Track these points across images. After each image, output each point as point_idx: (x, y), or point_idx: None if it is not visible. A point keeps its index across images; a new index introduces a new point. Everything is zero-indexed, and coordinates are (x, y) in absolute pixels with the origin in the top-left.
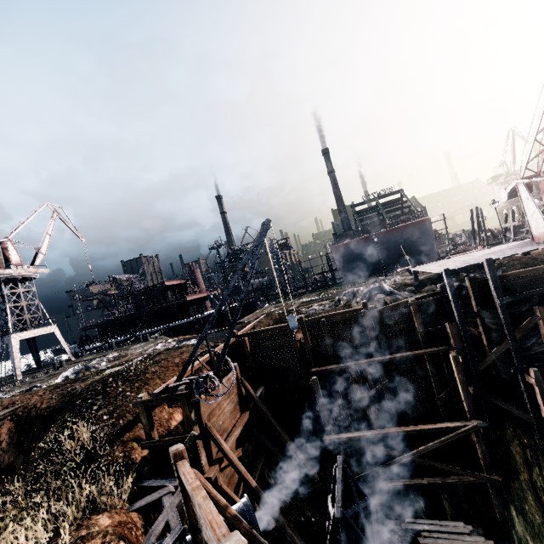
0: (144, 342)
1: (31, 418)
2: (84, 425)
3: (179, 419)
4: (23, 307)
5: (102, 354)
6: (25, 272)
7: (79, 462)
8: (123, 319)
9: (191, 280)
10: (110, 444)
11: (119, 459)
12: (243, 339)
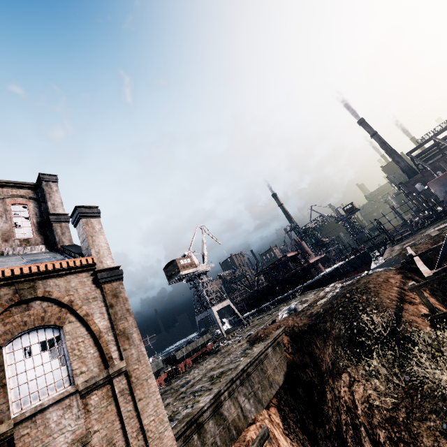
0: (297, 298)
1: (296, 333)
2: (365, 317)
3: (426, 312)
4: (208, 290)
5: (269, 312)
6: (205, 268)
7: (386, 336)
8: (262, 290)
9: (301, 250)
10: (397, 324)
11: (414, 332)
12: (430, 253)
